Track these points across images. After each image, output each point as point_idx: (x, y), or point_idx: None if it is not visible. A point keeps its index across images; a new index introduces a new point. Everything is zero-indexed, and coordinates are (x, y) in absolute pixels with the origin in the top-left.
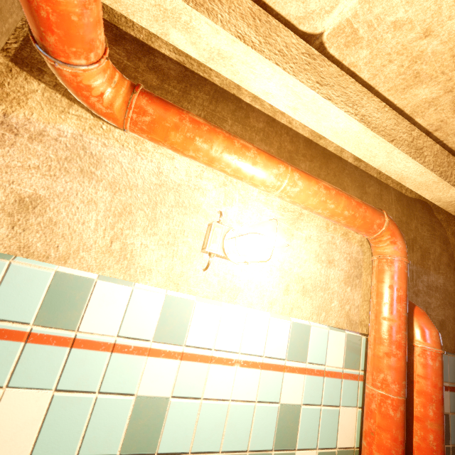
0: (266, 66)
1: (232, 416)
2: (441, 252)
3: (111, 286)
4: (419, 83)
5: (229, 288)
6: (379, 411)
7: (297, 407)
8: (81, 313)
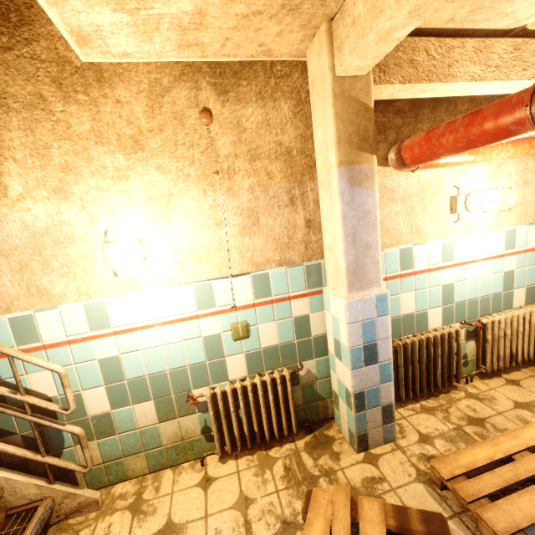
0: (487, 85)
1: (481, 283)
2: None
3: (419, 247)
4: None
5: (467, 226)
6: None
7: (512, 271)
8: (413, 262)
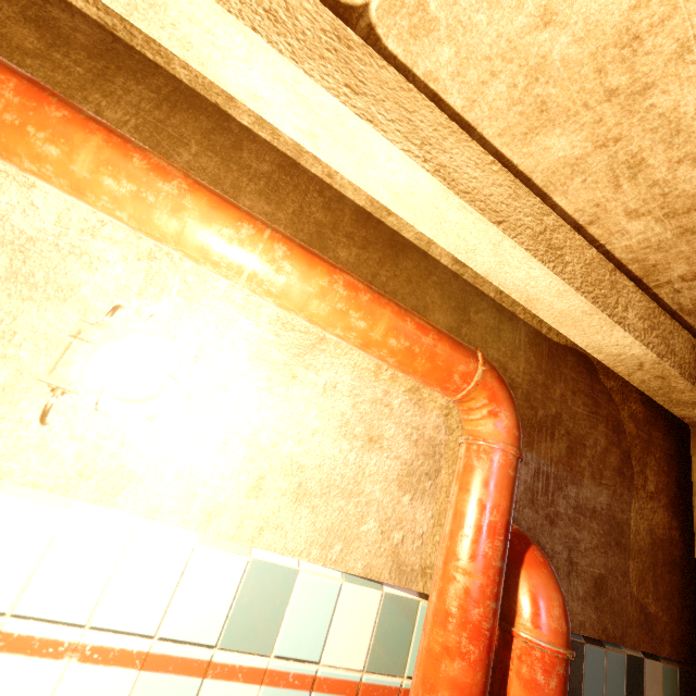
0: (233, 30)
1: None
2: (608, 445)
3: None
4: (550, 124)
5: (106, 470)
6: None
7: None
8: None
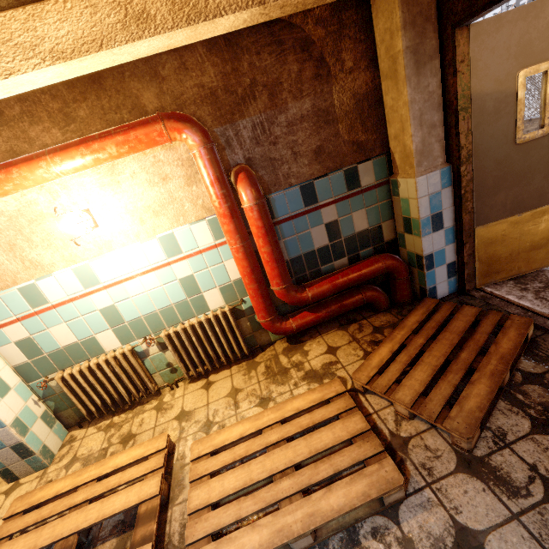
0: None
1: (153, 296)
2: (301, 66)
3: (44, 281)
4: None
5: (103, 244)
6: (233, 257)
7: (191, 276)
8: (44, 296)
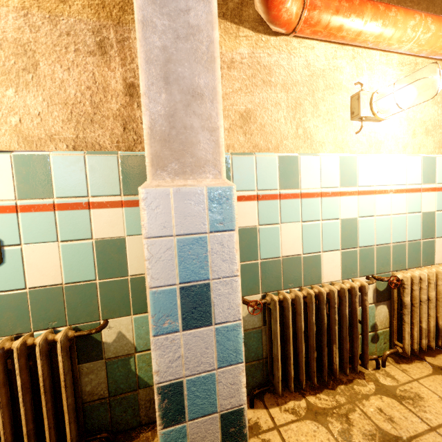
0: None
1: (394, 223)
2: None
3: (308, 158)
4: None
5: (374, 143)
6: None
7: (433, 213)
8: (298, 178)
